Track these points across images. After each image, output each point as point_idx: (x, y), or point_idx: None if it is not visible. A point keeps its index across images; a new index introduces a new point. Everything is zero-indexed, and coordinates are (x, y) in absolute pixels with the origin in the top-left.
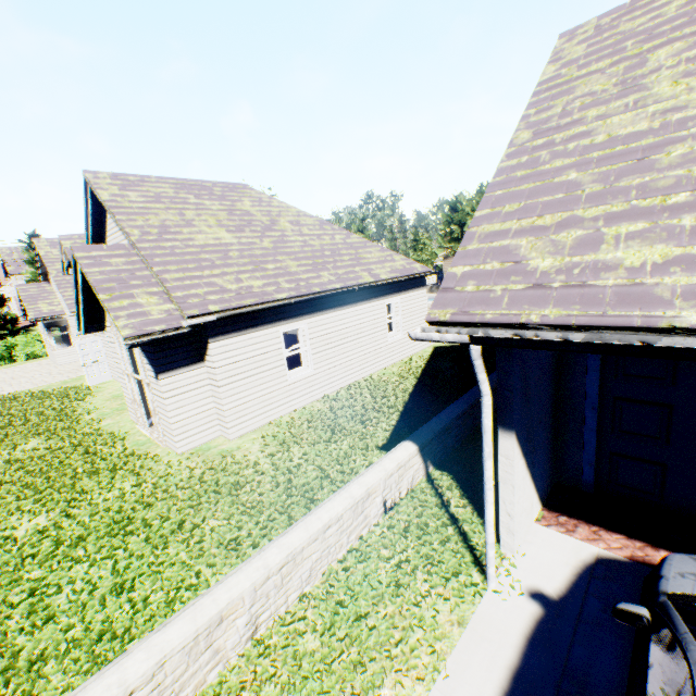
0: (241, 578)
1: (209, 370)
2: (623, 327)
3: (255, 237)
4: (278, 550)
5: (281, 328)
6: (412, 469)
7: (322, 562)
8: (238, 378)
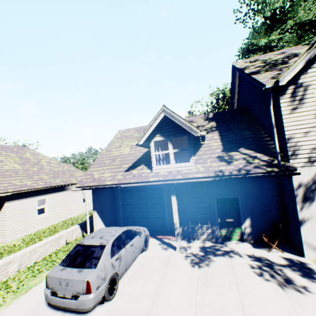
0: (18, 253)
1: (2, 214)
2: (102, 185)
3: (30, 167)
4: (30, 247)
5: (37, 198)
6: (77, 232)
7: (43, 254)
8: (15, 217)
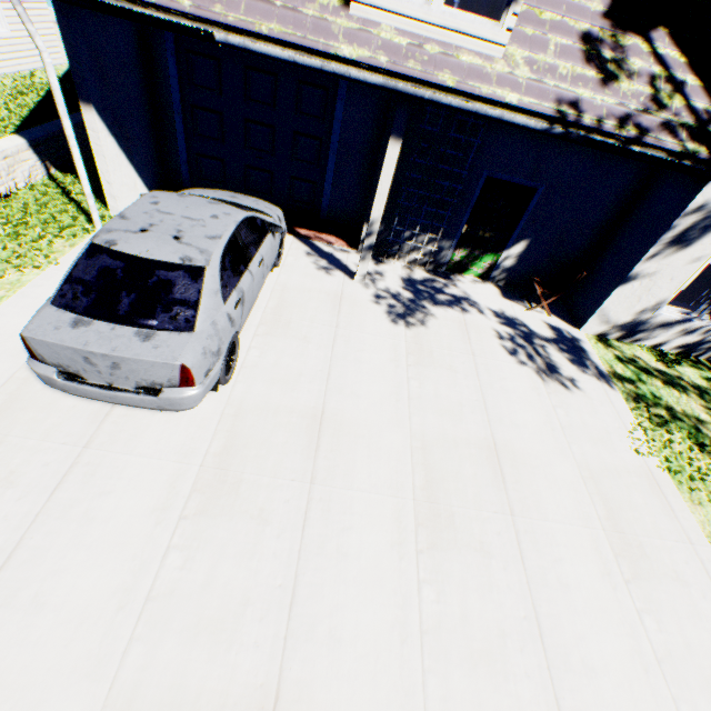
0: None
1: None
2: None
3: None
4: None
5: None
6: (27, 165)
7: None
8: None
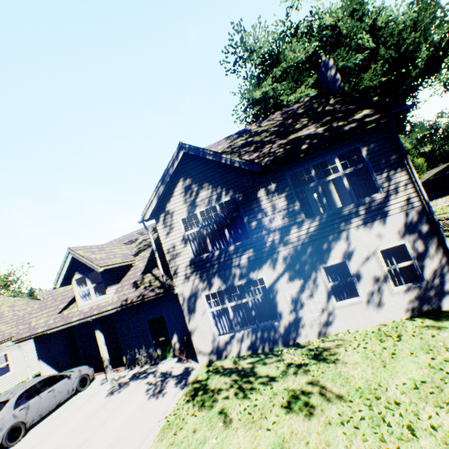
0: None
1: None
2: (34, 334)
3: None
4: None
5: None
6: None
7: None
8: None
